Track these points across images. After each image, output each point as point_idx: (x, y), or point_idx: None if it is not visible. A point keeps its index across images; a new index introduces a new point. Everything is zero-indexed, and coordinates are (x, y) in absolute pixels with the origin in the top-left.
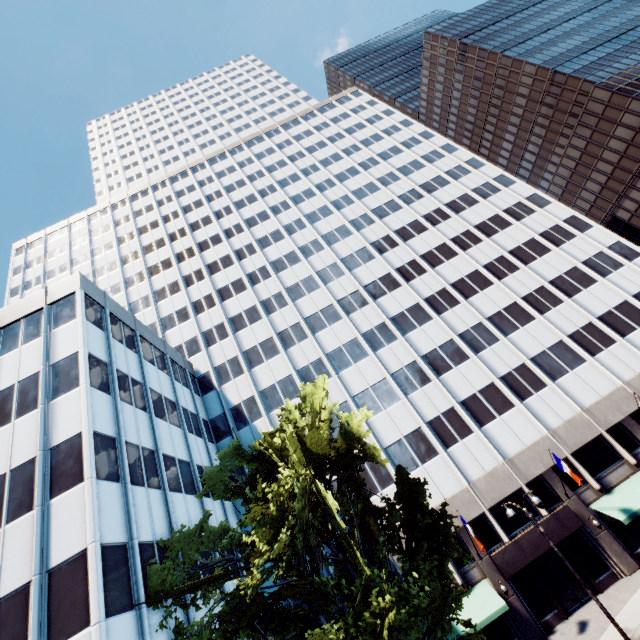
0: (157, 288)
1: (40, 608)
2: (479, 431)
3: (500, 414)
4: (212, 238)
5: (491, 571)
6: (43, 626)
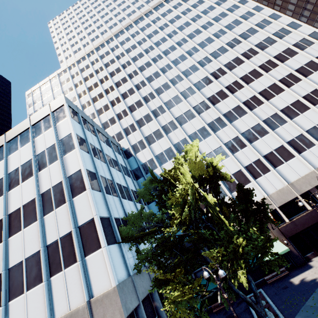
0: (98, 108)
1: (78, 241)
2: (274, 170)
3: (286, 161)
4: (122, 79)
5: (278, 235)
6: (81, 248)
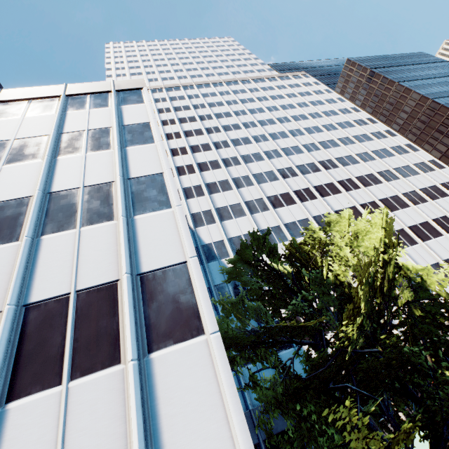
0: None
1: (133, 307)
2: None
3: None
4: (195, 130)
5: None
6: (139, 326)
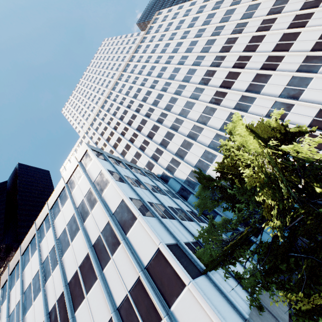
0: (120, 152)
1: (152, 288)
2: None
3: None
4: (131, 117)
5: None
6: (159, 296)
